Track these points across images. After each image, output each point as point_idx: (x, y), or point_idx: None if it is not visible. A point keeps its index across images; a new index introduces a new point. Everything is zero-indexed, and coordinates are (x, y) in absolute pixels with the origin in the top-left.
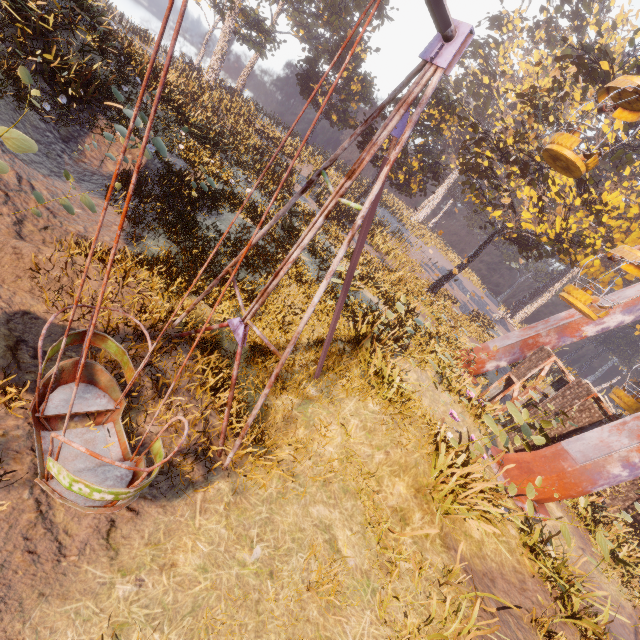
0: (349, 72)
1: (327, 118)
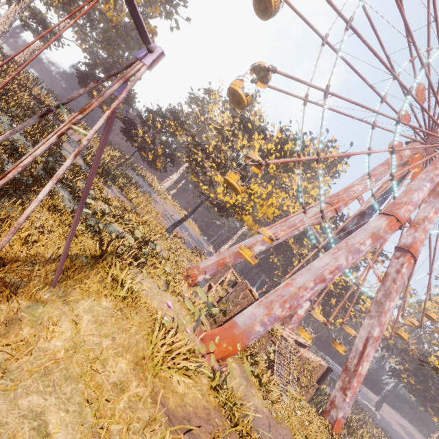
0: None
1: (100, 107)
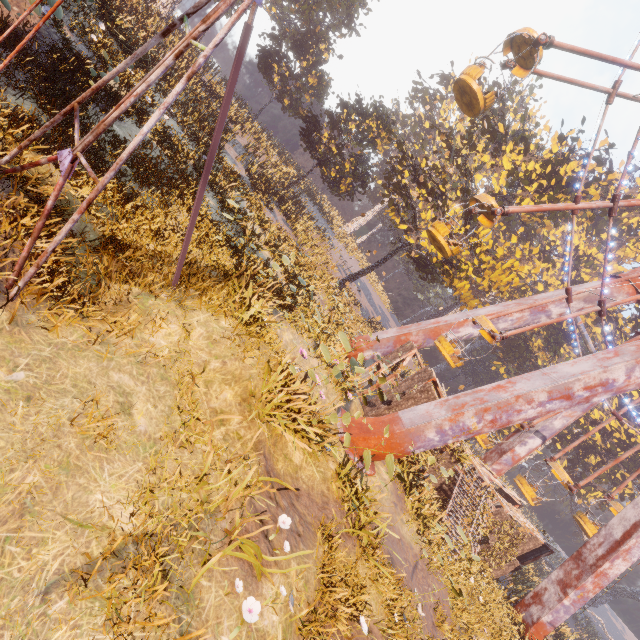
0: (309, 63)
1: (280, 101)
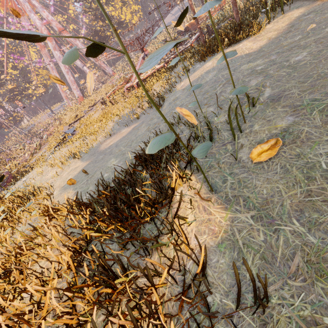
0: None
1: None
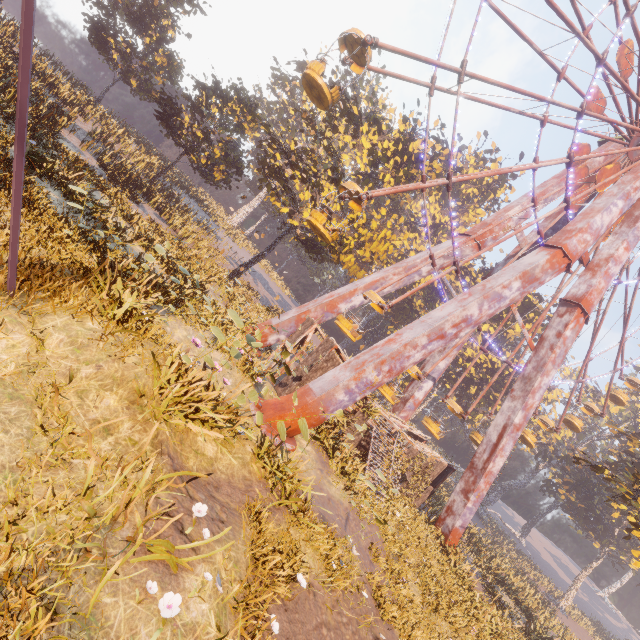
0: (152, 40)
1: (127, 82)
